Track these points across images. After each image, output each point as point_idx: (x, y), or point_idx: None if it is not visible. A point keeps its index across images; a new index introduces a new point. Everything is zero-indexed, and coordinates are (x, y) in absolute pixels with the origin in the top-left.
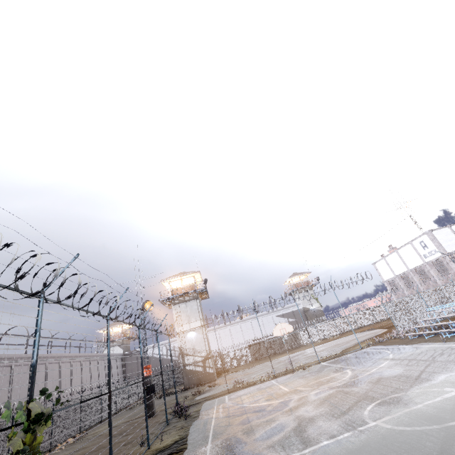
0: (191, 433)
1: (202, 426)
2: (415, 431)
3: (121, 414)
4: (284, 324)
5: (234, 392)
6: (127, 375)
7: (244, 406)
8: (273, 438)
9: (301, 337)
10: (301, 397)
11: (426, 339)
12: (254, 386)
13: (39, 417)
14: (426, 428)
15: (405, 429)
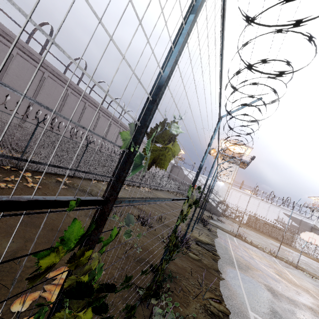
0: (217, 246)
1: (224, 248)
2: None
3: (165, 193)
4: (317, 236)
5: (240, 240)
6: (170, 175)
7: (256, 261)
8: None
9: (295, 240)
10: None
11: None
12: (257, 249)
13: (196, 203)
14: None
15: None
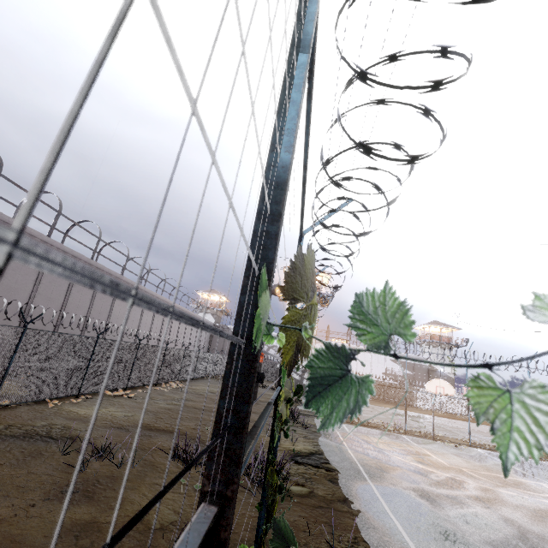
0: (326, 452)
1: (337, 450)
2: None
3: (210, 381)
4: (444, 382)
5: (352, 425)
6: (212, 346)
7: (386, 453)
8: (486, 532)
9: (416, 396)
10: (482, 486)
11: None
12: (379, 431)
13: (298, 391)
14: None
15: None
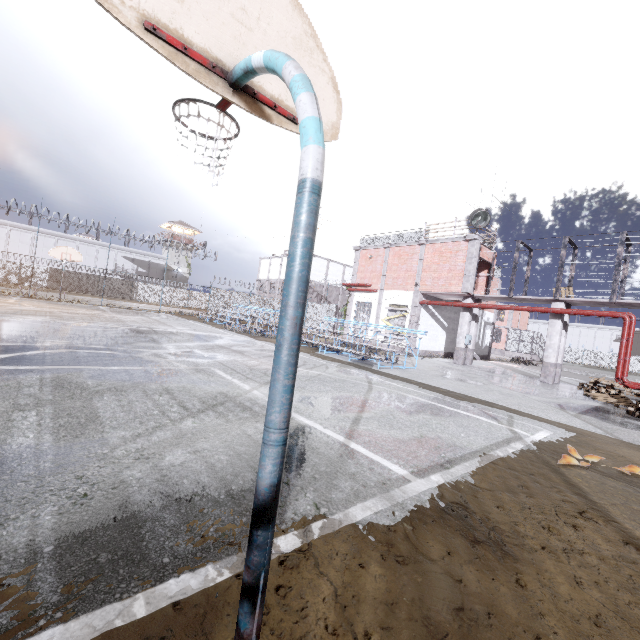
0: None
1: None
2: (29, 323)
3: None
4: (72, 250)
5: None
6: None
7: None
8: None
9: (137, 291)
10: (8, 305)
11: (206, 321)
12: None
13: None
14: (40, 324)
15: (26, 322)
